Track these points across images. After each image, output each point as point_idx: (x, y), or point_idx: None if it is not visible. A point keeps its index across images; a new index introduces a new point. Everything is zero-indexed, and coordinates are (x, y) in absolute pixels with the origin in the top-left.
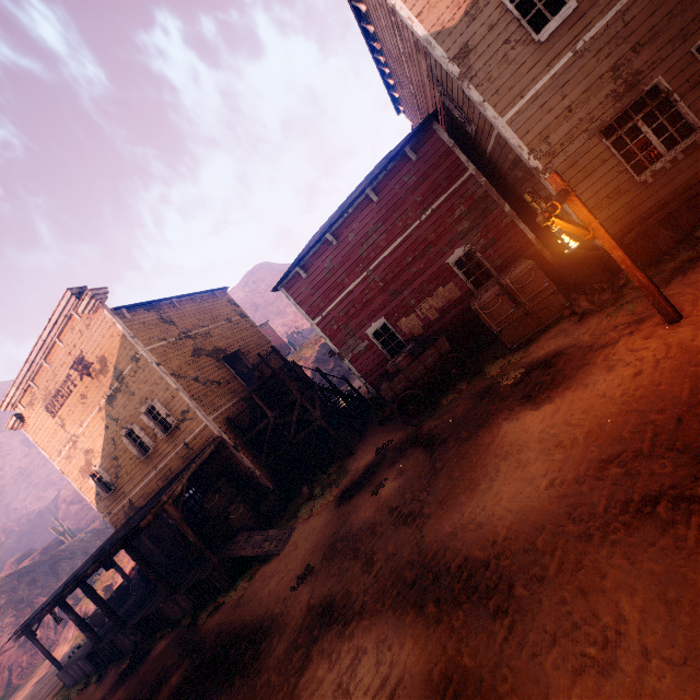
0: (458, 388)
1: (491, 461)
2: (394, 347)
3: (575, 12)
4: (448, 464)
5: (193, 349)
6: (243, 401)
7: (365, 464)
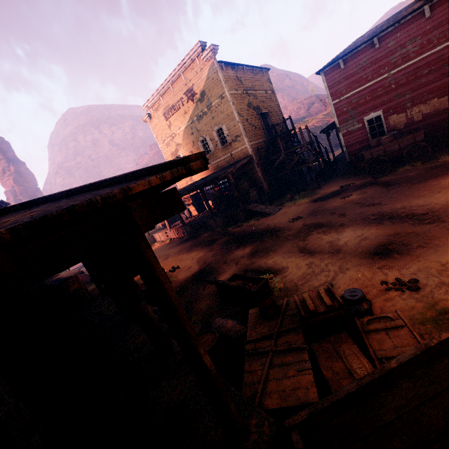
0: (413, 165)
1: (435, 189)
2: (377, 133)
3: None
4: (401, 190)
5: (247, 102)
6: (264, 143)
7: (332, 191)
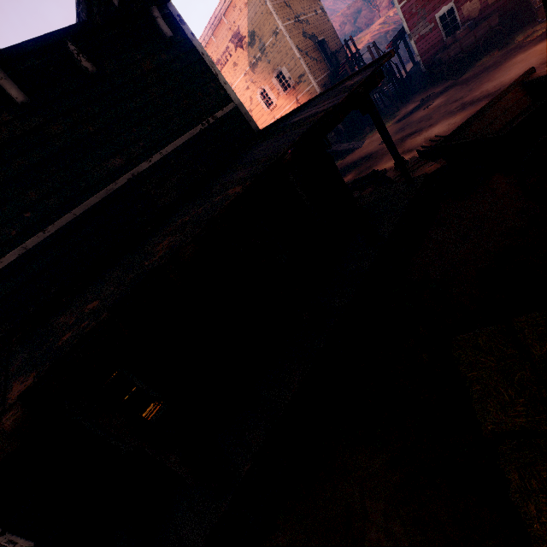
0: (490, 55)
1: (508, 69)
2: (451, 29)
3: None
4: (479, 81)
5: (302, 32)
6: (328, 77)
7: (413, 107)
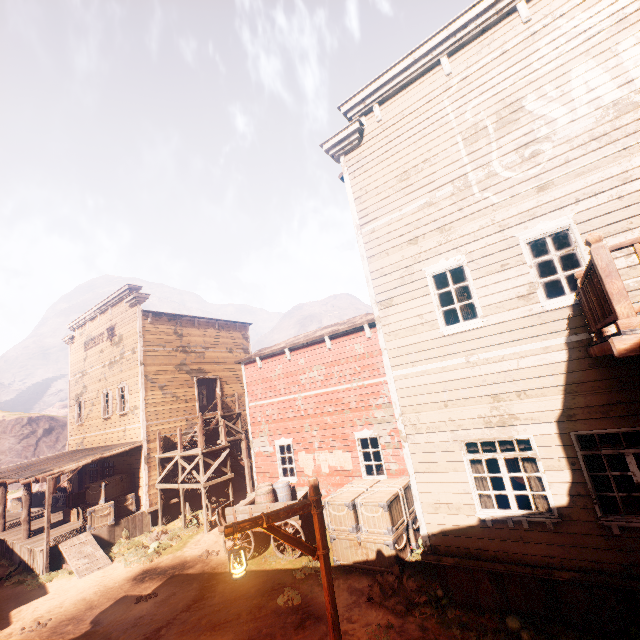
0: (282, 557)
1: None
2: (288, 468)
3: (481, 329)
4: None
5: (180, 362)
6: (186, 422)
7: (188, 556)
